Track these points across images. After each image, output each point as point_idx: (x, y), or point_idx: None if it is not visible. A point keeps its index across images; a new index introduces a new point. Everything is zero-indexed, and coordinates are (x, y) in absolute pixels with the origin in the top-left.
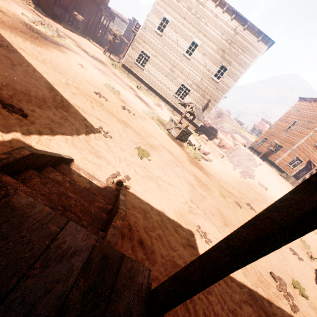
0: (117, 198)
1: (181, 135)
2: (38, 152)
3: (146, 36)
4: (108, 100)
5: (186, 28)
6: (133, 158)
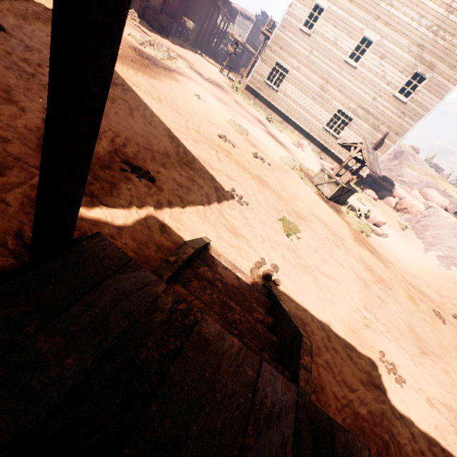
0: (275, 305)
1: (338, 194)
2: (196, 246)
3: (285, 39)
4: (235, 146)
5: (354, 17)
6: (277, 235)
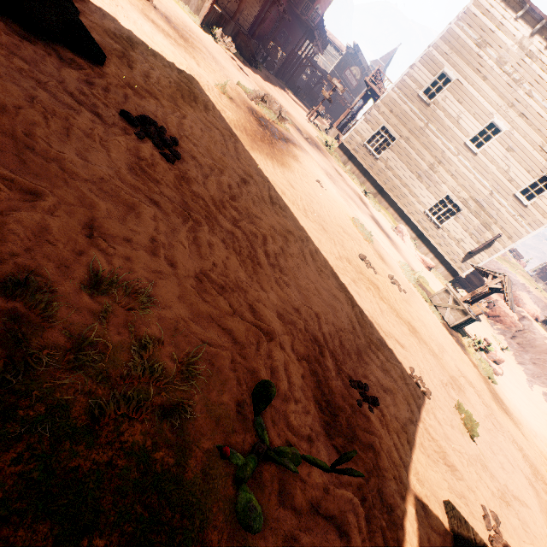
0: None
1: (461, 322)
2: None
3: (398, 103)
4: (374, 270)
5: (484, 98)
6: (465, 441)
